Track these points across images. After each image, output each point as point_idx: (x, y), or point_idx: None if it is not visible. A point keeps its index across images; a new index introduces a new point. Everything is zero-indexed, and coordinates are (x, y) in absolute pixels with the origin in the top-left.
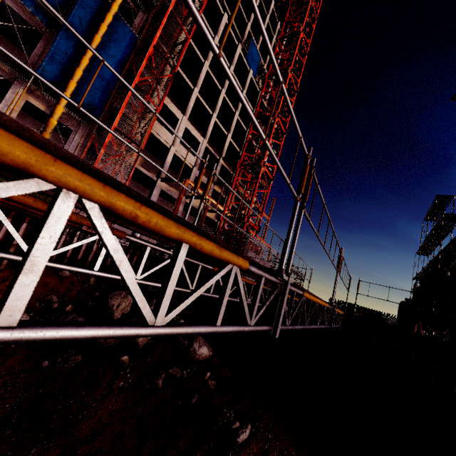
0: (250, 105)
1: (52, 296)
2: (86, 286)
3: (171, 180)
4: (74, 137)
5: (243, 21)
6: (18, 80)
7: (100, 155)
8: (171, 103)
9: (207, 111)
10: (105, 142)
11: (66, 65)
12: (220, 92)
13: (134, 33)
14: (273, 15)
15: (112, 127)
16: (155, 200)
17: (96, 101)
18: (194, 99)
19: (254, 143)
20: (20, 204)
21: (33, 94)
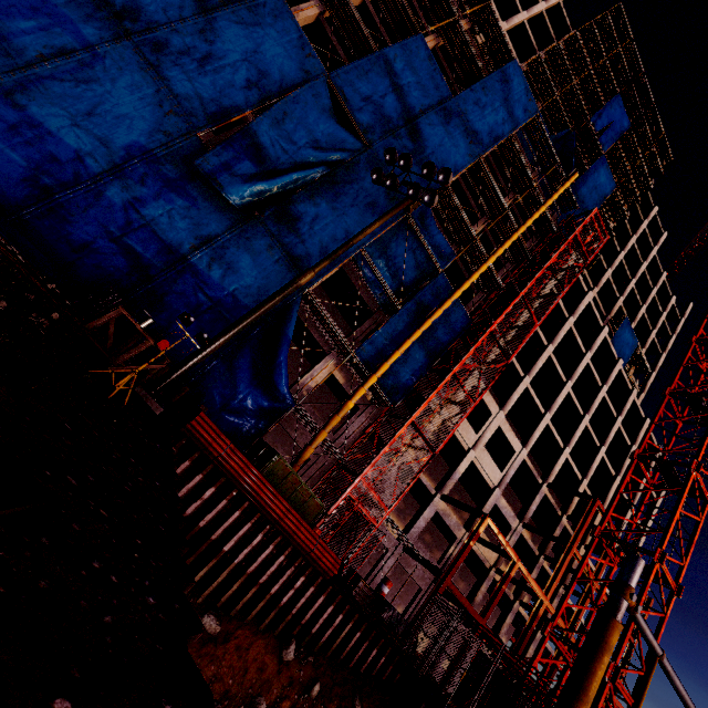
0: (612, 407)
1: (262, 697)
2: (305, 696)
3: (458, 505)
4: (358, 416)
5: (611, 293)
6: (333, 353)
7: (381, 453)
8: (487, 392)
9: (537, 407)
10: (394, 437)
11: (386, 345)
12: (563, 385)
13: (468, 317)
14: (664, 287)
15: (409, 420)
16: (422, 526)
17: (401, 385)
18: (521, 390)
19: (611, 470)
20: (290, 527)
21: (340, 366)
